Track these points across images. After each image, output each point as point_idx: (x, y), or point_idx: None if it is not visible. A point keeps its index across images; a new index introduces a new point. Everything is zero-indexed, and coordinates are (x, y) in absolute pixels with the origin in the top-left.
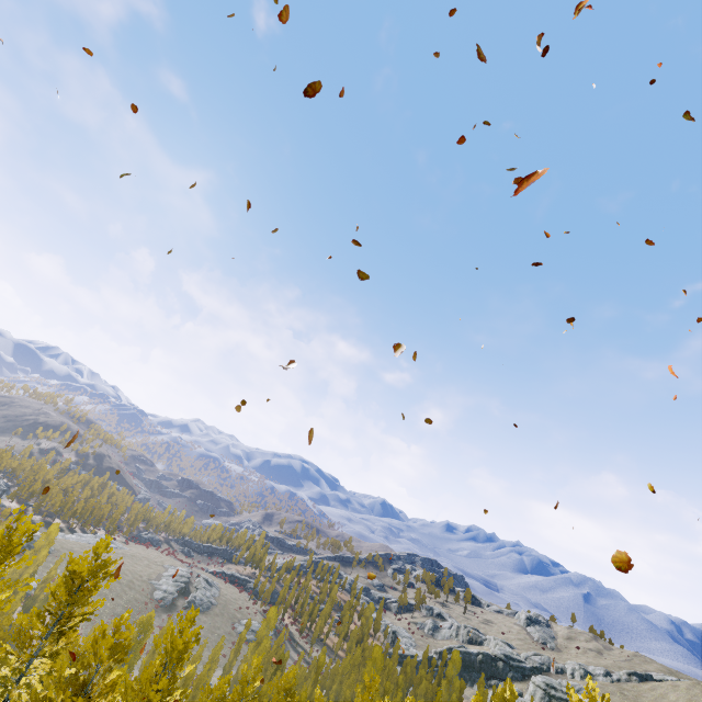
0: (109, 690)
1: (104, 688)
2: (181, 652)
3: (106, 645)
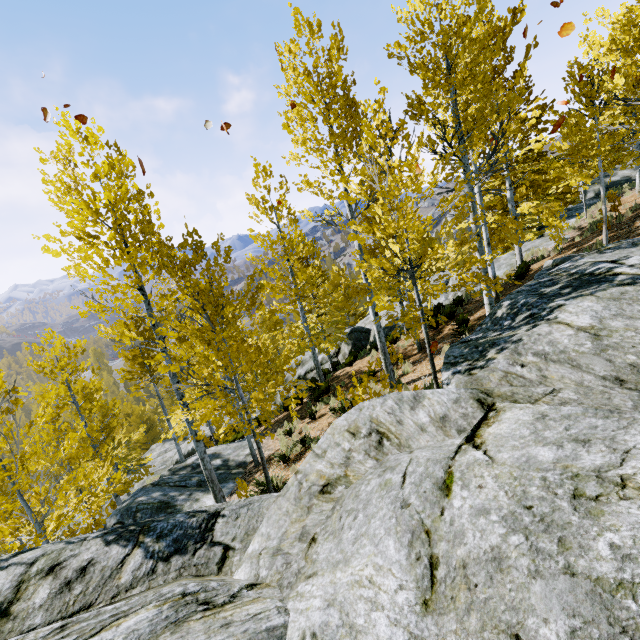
0: None
1: None
2: None
3: None
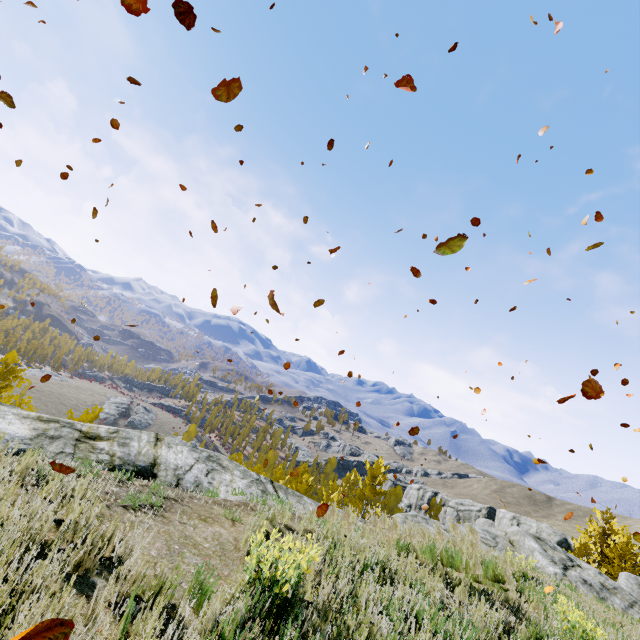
0: None
1: None
2: None
3: None
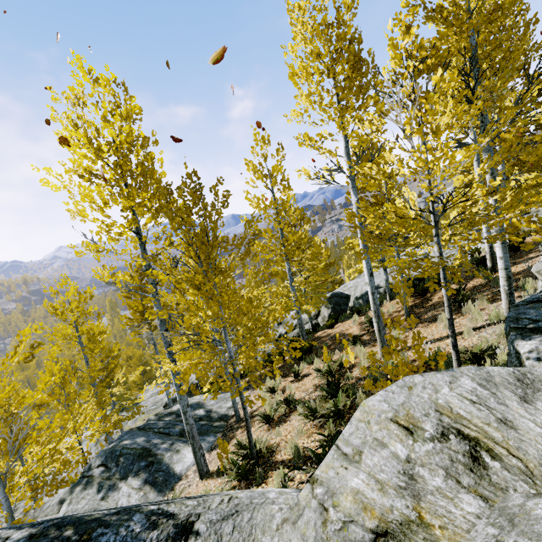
0: None
1: None
2: None
3: None
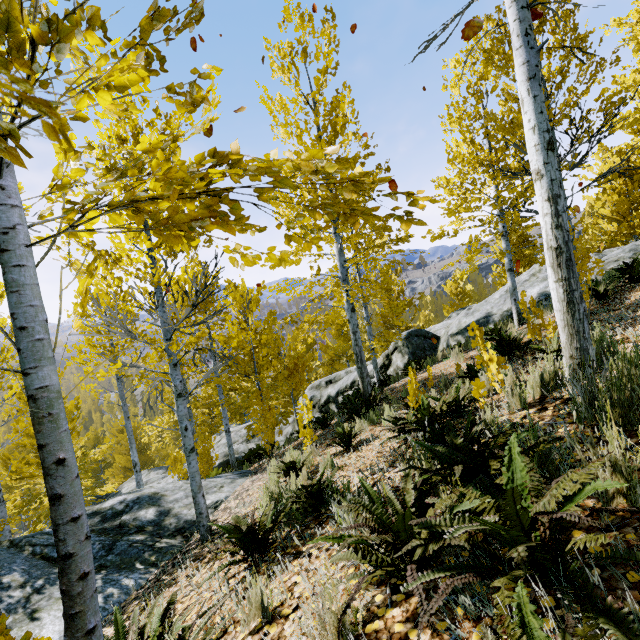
0: None
1: None
2: None
3: None
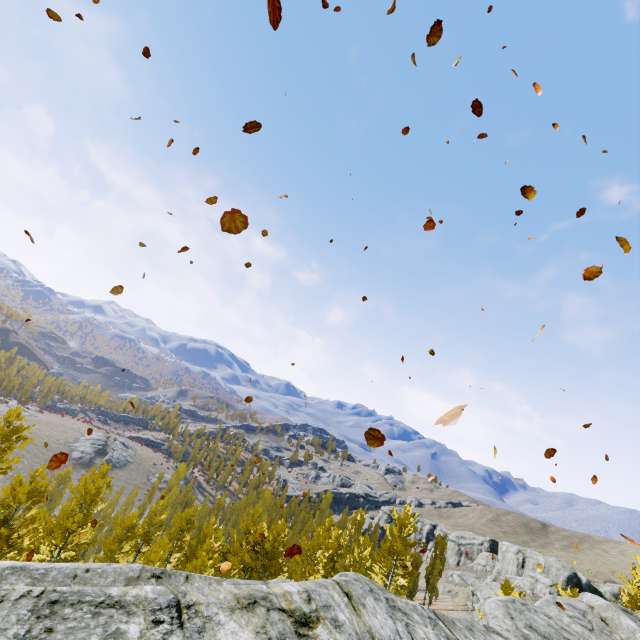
0: (29, 522)
1: (25, 521)
2: (94, 495)
3: (24, 491)
